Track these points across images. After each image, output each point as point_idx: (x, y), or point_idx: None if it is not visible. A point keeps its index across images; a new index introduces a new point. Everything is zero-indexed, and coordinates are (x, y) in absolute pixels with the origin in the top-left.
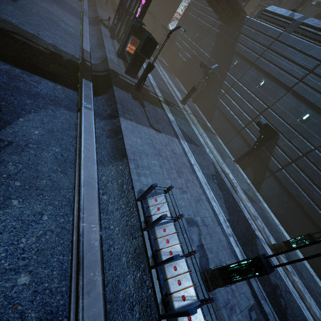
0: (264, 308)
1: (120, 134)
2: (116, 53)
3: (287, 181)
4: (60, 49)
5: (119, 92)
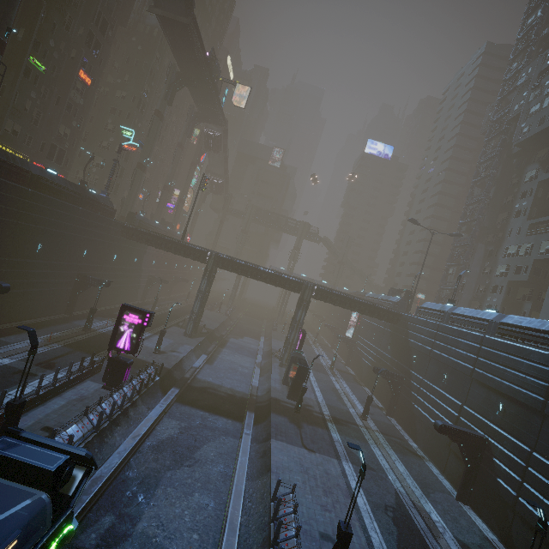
0: None
1: (269, 453)
2: (282, 381)
3: (533, 519)
4: (235, 391)
5: (276, 417)
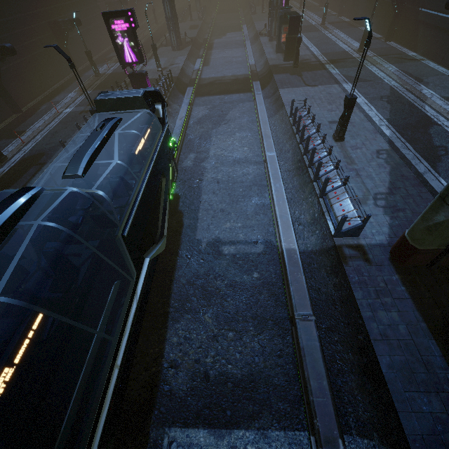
0: (401, 152)
1: (280, 98)
2: (275, 51)
3: None
4: (237, 76)
5: (278, 76)
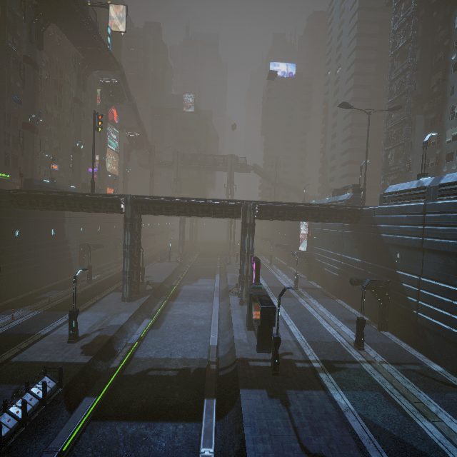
0: None
1: None
2: (246, 325)
3: None
4: (188, 360)
5: (248, 398)
